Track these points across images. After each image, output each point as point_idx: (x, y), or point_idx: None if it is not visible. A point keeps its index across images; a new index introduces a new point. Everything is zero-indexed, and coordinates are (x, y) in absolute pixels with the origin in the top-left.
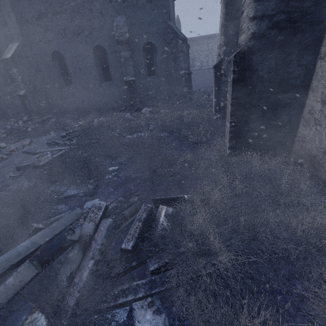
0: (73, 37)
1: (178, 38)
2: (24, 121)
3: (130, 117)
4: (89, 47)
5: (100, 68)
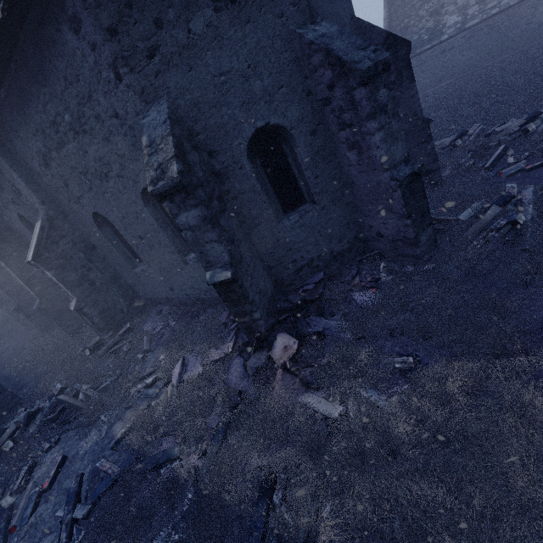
0: (102, 183)
1: (350, 78)
2: (94, 345)
3: (239, 383)
4: (133, 194)
5: (172, 227)
